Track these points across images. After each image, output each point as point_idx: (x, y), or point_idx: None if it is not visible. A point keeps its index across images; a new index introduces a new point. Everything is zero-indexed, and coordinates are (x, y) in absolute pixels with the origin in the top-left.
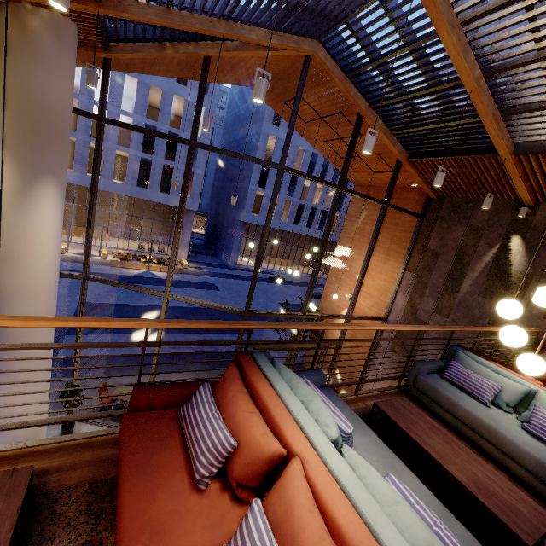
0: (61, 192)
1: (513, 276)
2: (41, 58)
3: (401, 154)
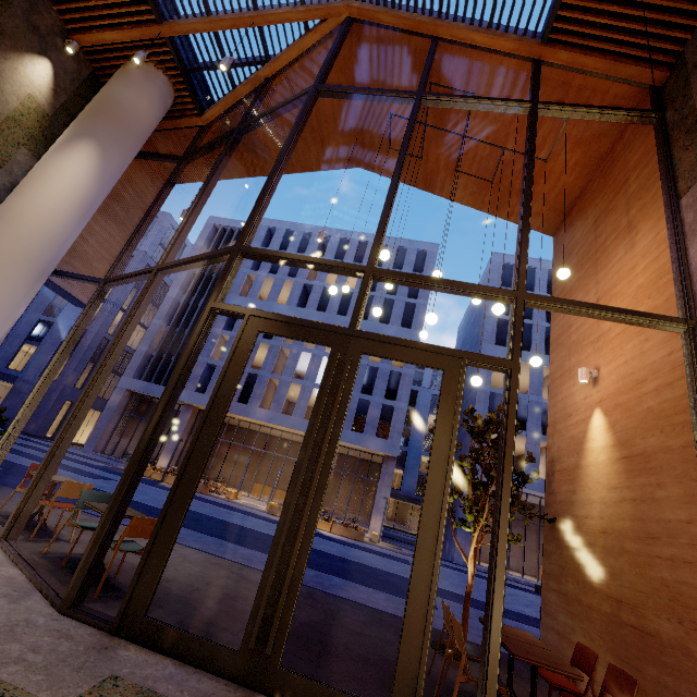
0: (102, 162)
1: None
2: (127, 80)
3: (523, 42)
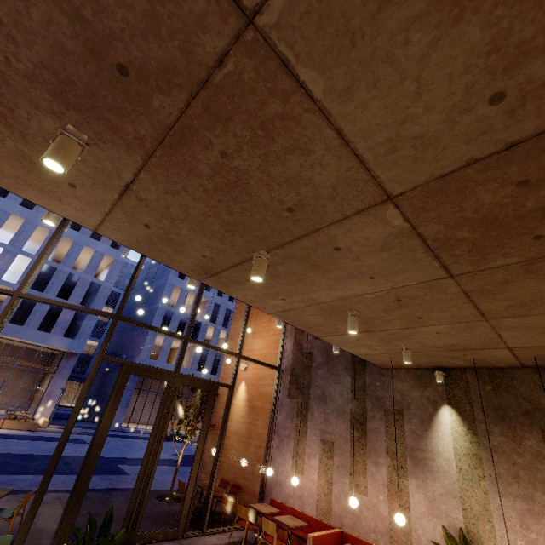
0: None
1: None
2: None
3: None
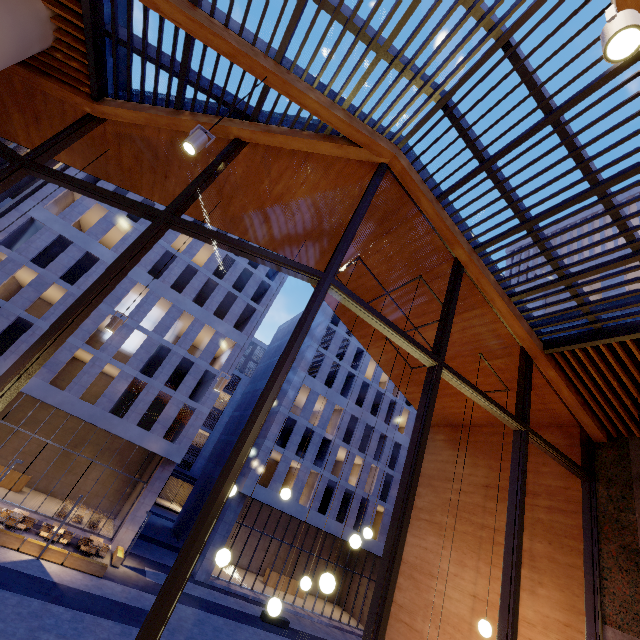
0: None
1: None
2: None
3: (531, 338)
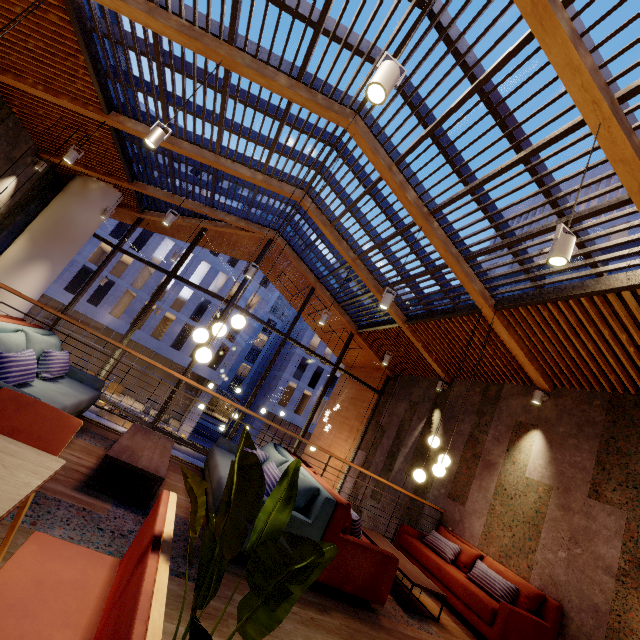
0: (51, 275)
1: (431, 451)
2: (86, 201)
3: (349, 324)
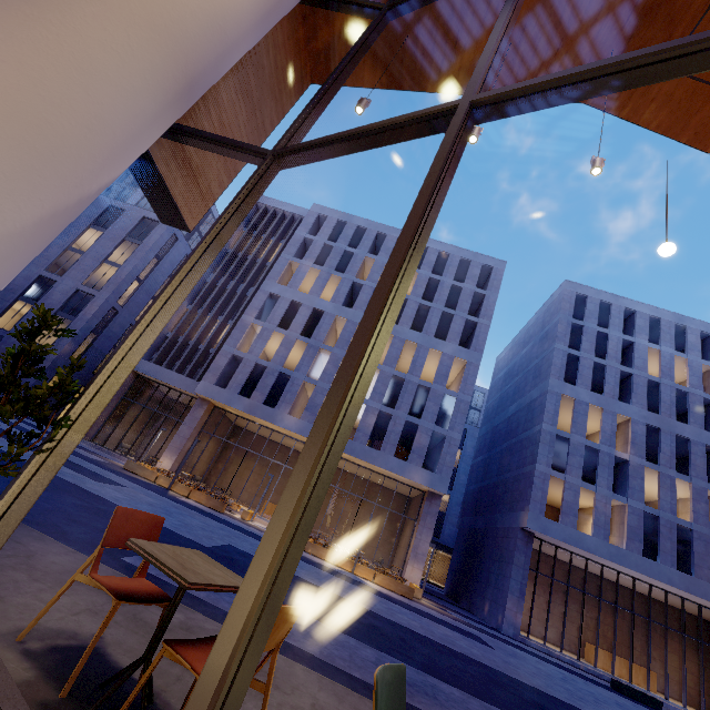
0: None
1: None
2: None
3: None
